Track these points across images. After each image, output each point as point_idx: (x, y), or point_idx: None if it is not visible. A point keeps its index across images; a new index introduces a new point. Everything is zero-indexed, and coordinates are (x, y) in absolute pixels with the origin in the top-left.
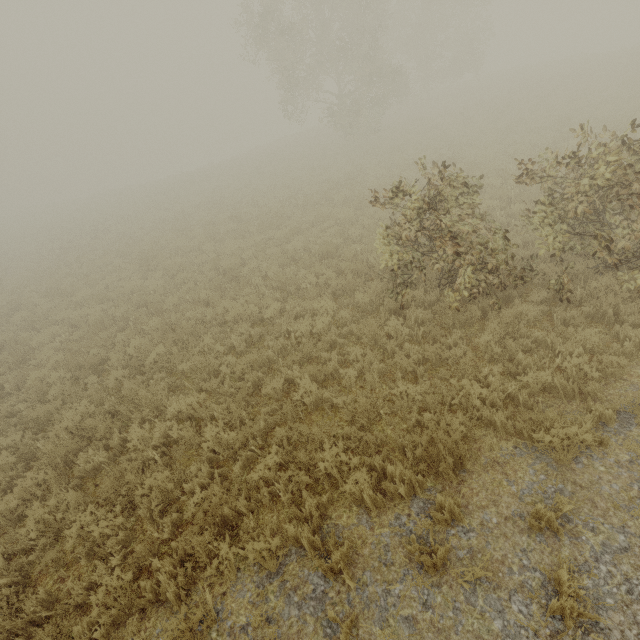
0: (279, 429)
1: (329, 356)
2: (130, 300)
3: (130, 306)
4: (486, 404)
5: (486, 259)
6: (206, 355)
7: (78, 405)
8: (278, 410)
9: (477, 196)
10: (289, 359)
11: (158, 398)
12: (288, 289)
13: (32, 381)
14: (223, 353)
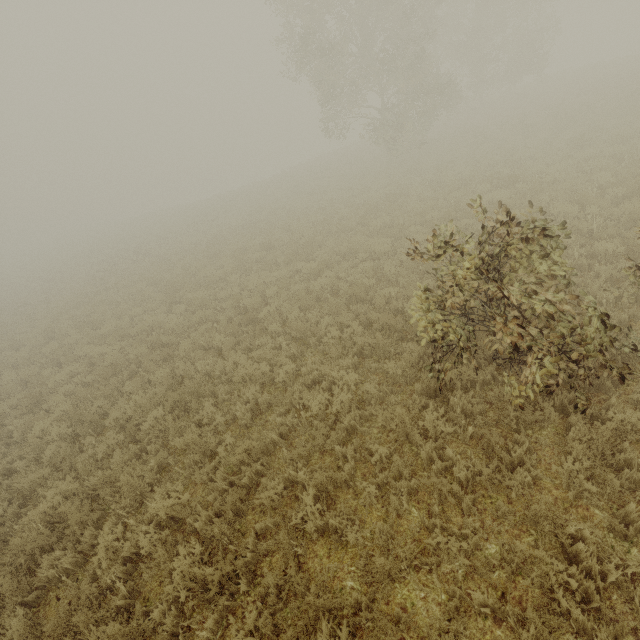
0: (266, 574)
1: (345, 451)
2: (146, 340)
3: (145, 347)
4: (576, 596)
5: (568, 341)
6: (203, 428)
7: (60, 482)
8: (274, 527)
9: (555, 251)
10: (294, 452)
11: (142, 485)
12: (308, 340)
13: (30, 438)
14: (227, 421)
